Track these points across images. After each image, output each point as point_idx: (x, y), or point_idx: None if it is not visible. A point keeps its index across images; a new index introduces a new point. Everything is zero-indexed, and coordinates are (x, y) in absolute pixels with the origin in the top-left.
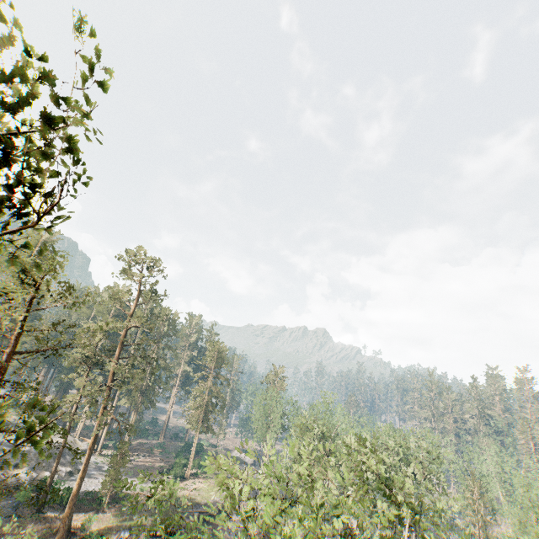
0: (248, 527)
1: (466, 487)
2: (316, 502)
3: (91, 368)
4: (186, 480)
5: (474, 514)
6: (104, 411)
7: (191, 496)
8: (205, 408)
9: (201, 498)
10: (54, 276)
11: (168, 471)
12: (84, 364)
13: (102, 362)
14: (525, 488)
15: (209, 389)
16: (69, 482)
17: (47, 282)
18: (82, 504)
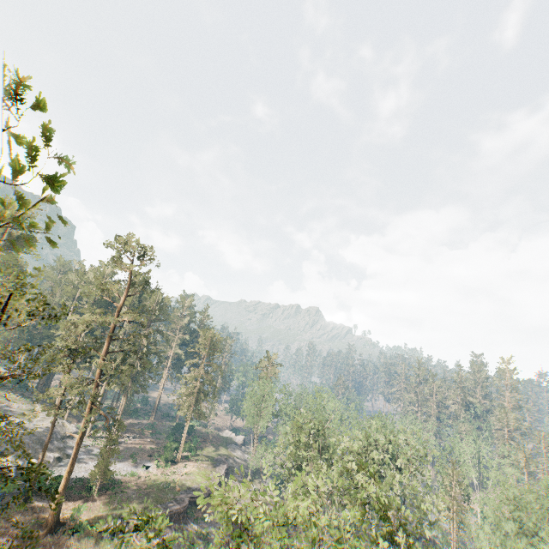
0: (240, 547)
1: (446, 475)
2: (313, 538)
3: (76, 359)
4: (177, 463)
5: (450, 500)
6: (92, 406)
7: (182, 481)
8: (196, 395)
9: (192, 483)
10: (22, 295)
11: (159, 454)
12: (69, 356)
13: (88, 354)
14: (504, 485)
15: (201, 376)
16: (57, 468)
17: (14, 302)
18: (71, 493)
